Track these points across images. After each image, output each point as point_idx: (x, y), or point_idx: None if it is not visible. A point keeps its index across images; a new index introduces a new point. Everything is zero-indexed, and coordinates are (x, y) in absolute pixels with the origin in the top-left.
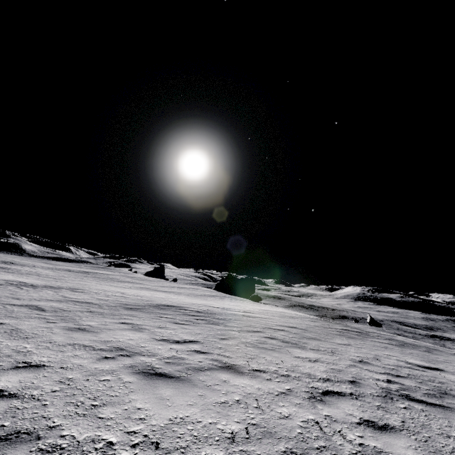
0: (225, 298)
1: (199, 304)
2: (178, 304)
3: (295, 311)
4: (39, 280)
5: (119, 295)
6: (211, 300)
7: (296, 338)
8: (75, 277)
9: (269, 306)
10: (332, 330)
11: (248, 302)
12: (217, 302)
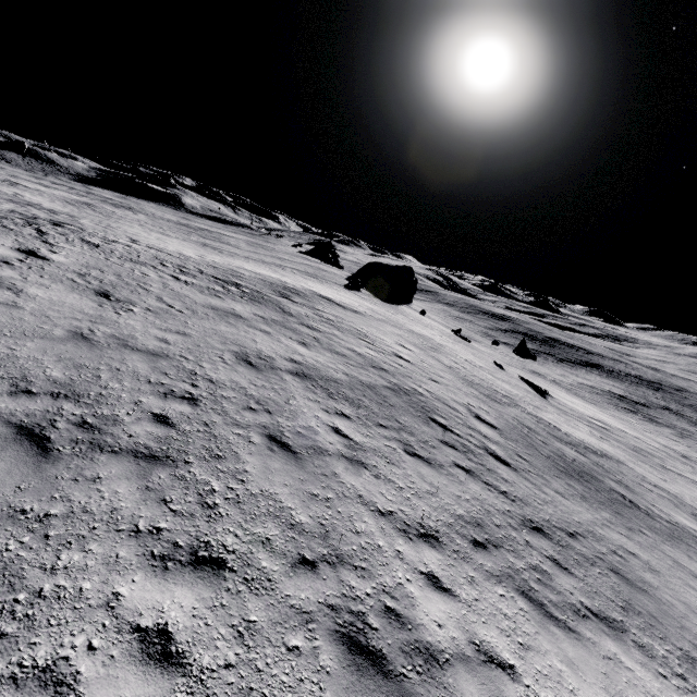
0: (277, 267)
1: (130, 238)
2: (91, 229)
3: (377, 304)
4: (73, 211)
5: (82, 221)
6: (226, 257)
7: (6, 228)
8: (152, 224)
9: (339, 289)
10: (167, 265)
11: (307, 278)
12: (210, 255)
